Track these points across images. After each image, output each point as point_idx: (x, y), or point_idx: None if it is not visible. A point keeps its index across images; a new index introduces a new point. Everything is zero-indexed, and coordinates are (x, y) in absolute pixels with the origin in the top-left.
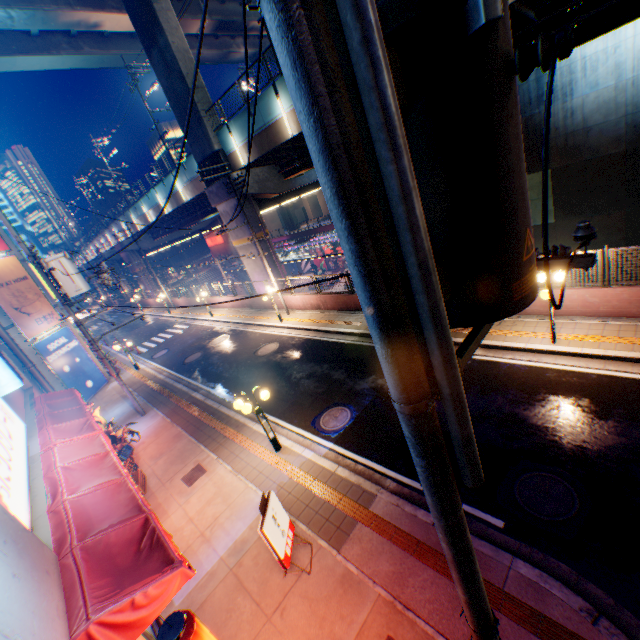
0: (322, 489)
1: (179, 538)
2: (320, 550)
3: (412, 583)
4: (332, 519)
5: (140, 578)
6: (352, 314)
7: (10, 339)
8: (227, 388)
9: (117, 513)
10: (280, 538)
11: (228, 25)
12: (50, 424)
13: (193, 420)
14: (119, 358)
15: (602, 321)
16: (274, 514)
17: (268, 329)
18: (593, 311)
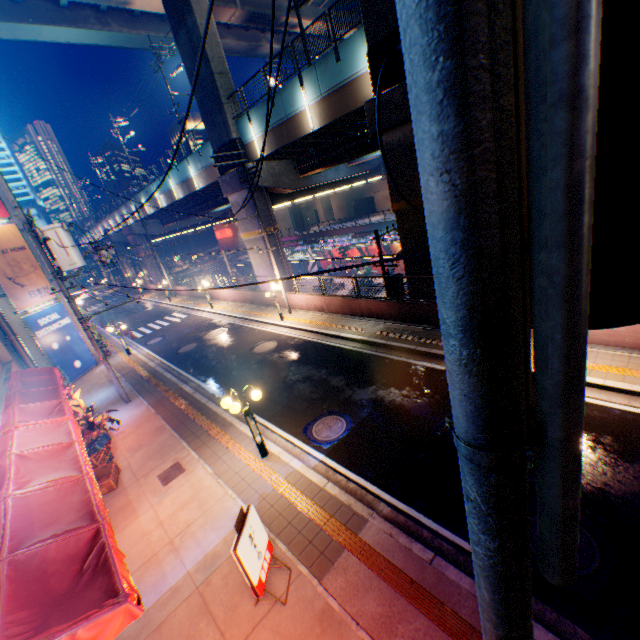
0: (308, 506)
1: (145, 543)
2: (299, 577)
3: (402, 631)
4: (316, 542)
5: (72, 612)
6: (356, 319)
7: None
8: (218, 383)
9: (65, 519)
10: (255, 561)
11: (259, 17)
12: (18, 403)
13: (178, 413)
14: (112, 341)
15: (627, 353)
16: (251, 532)
17: (268, 326)
18: (618, 341)
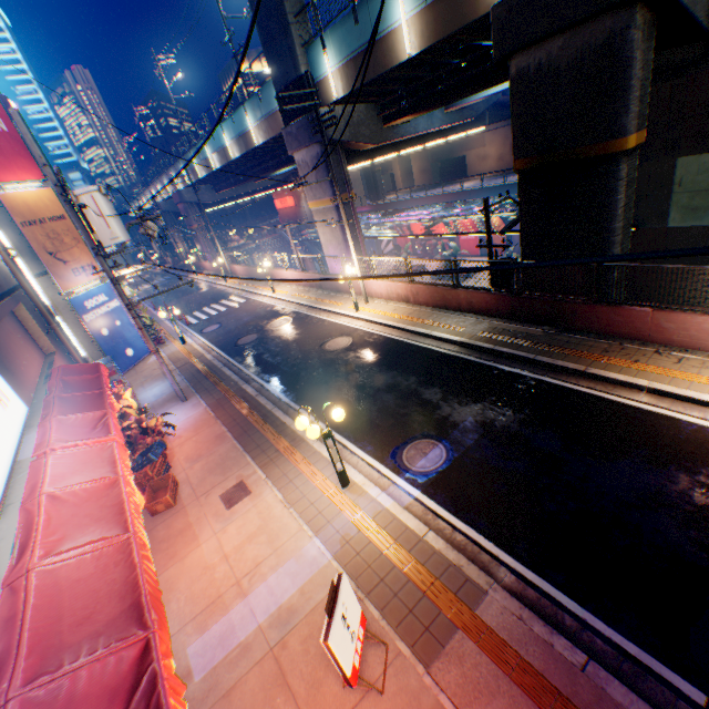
0: (404, 560)
1: (208, 580)
2: (398, 658)
3: None
4: (418, 612)
5: None
6: (451, 315)
7: (31, 290)
8: (284, 385)
9: (104, 612)
10: (348, 646)
11: None
12: (56, 414)
13: (240, 420)
14: (165, 326)
15: None
16: (344, 611)
17: (339, 318)
18: None
